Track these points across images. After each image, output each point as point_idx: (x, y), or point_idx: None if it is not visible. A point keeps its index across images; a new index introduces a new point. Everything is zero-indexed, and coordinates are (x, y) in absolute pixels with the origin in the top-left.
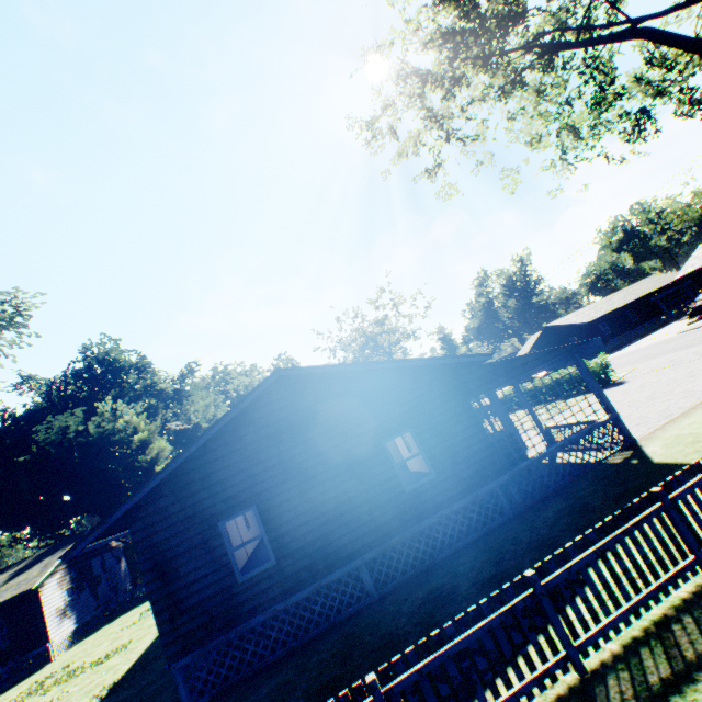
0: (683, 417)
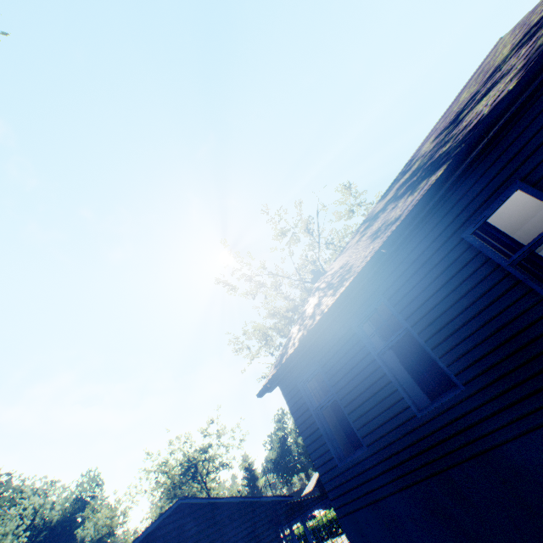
0: None
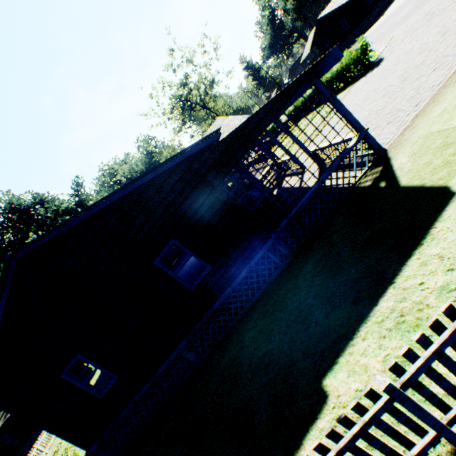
0: (434, 104)
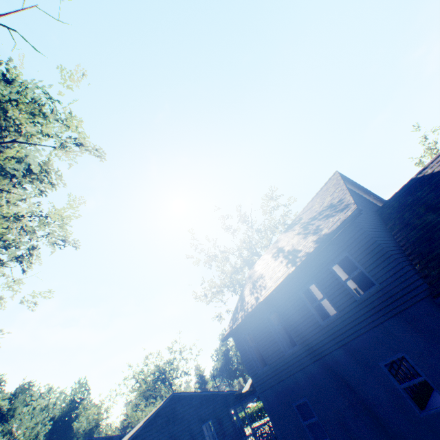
0: None
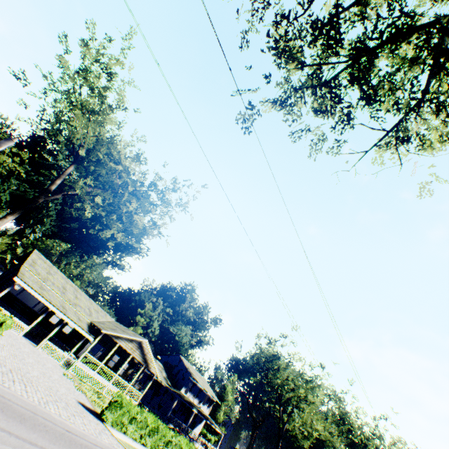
0: None
